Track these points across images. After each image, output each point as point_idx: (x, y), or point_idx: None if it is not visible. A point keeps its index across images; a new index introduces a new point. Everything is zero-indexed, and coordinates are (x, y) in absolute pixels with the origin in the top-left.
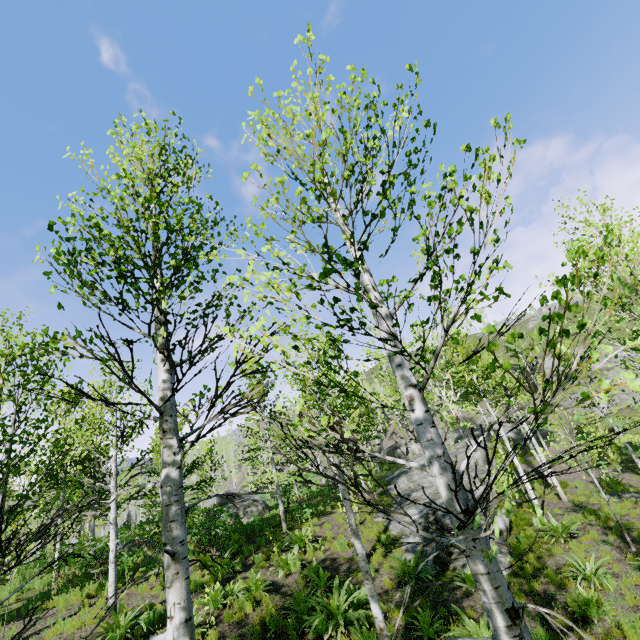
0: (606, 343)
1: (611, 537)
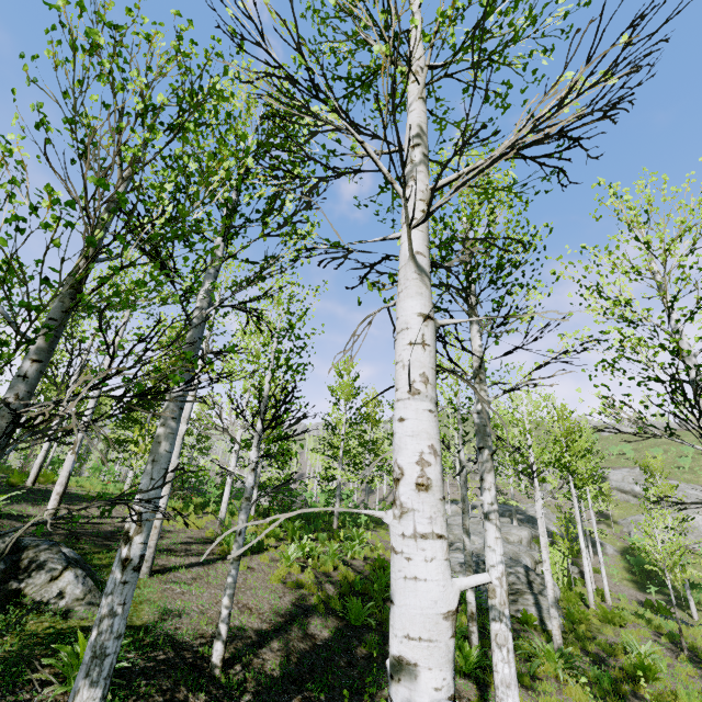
0: (687, 478)
1: (663, 639)
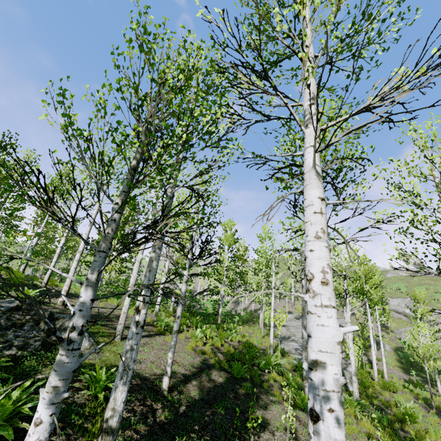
0: (440, 306)
1: (420, 401)
